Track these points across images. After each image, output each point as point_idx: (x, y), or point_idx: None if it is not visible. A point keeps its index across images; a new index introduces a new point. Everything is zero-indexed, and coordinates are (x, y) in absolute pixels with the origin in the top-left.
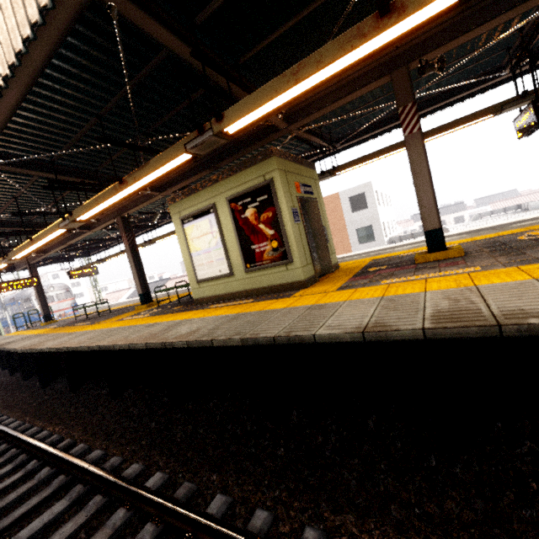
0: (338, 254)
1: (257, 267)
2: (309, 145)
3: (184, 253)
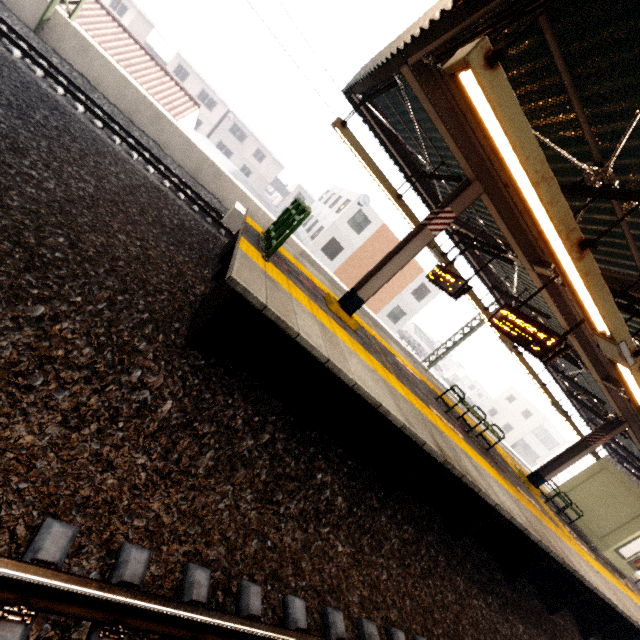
0: (368, 306)
1: (632, 565)
2: (631, 465)
3: (634, 536)
